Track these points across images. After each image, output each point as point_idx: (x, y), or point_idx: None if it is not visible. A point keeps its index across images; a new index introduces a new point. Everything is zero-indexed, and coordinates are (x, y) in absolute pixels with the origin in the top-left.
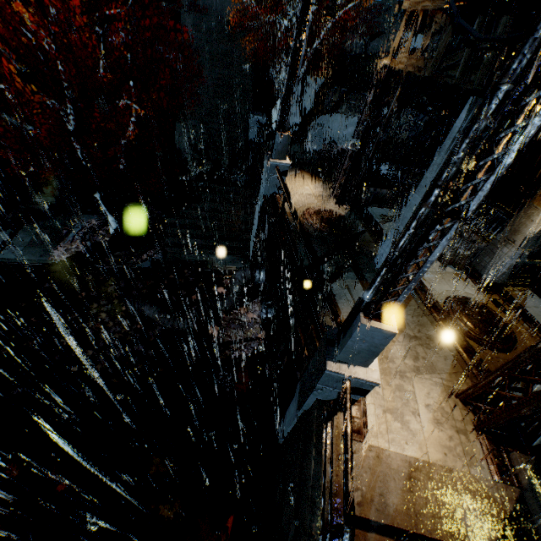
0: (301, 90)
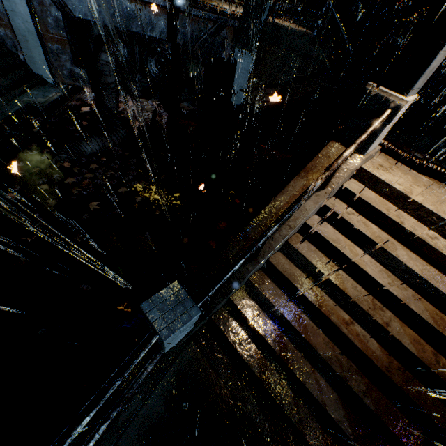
0: None
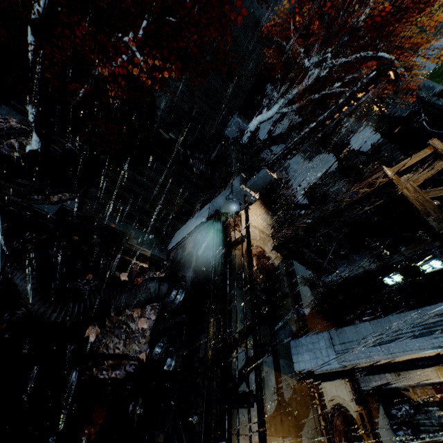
0: (280, 116)
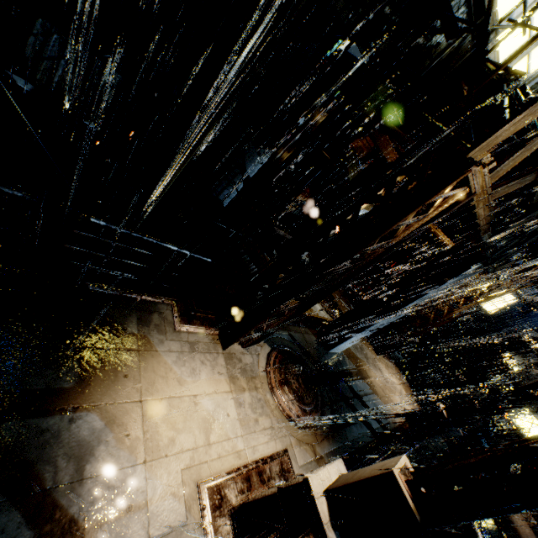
0: None
